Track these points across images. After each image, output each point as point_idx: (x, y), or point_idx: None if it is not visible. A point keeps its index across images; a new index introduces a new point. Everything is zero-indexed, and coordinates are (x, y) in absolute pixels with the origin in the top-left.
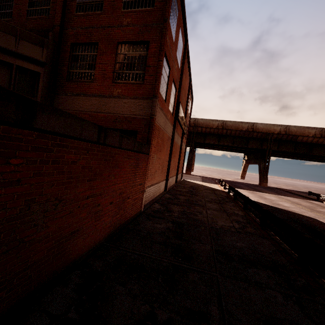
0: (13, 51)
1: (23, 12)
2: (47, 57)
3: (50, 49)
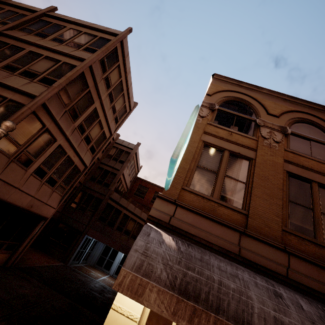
0: None
1: (149, 199)
2: None
3: None
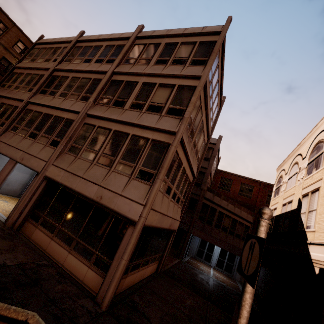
0: (246, 219)
1: (236, 192)
2: (253, 220)
3: (254, 217)
